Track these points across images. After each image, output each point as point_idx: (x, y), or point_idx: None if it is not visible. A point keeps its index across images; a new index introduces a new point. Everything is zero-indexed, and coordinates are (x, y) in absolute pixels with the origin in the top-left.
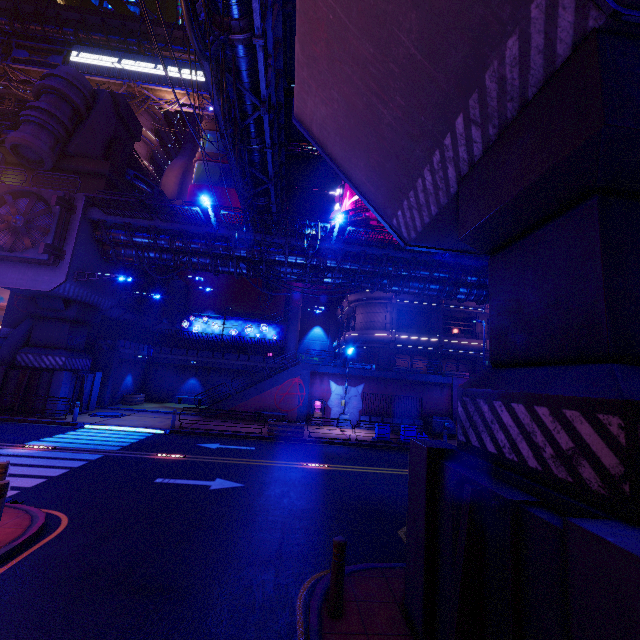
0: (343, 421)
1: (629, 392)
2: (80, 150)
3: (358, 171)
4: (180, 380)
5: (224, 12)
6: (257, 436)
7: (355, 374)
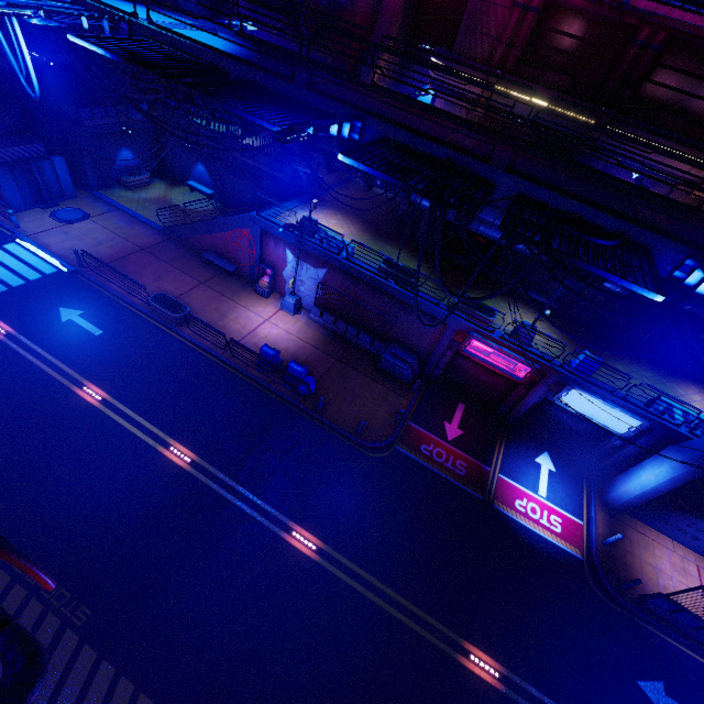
0: (286, 304)
1: None
2: None
3: None
4: (189, 162)
5: None
6: (138, 308)
7: (313, 254)
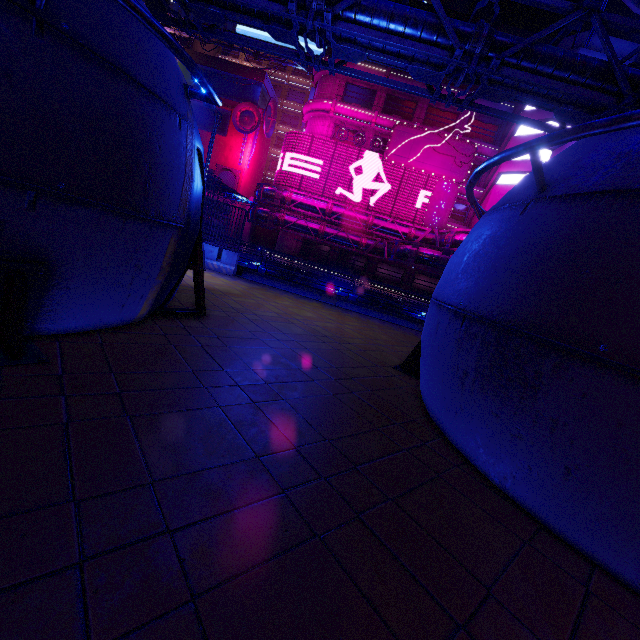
0: None
1: None
2: None
3: None
4: None
5: None
6: None
7: None
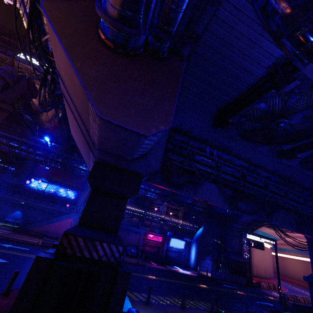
0: None
1: (68, 230)
2: (2, 98)
3: (83, 156)
4: (11, 210)
5: (61, 97)
6: (35, 244)
7: None
